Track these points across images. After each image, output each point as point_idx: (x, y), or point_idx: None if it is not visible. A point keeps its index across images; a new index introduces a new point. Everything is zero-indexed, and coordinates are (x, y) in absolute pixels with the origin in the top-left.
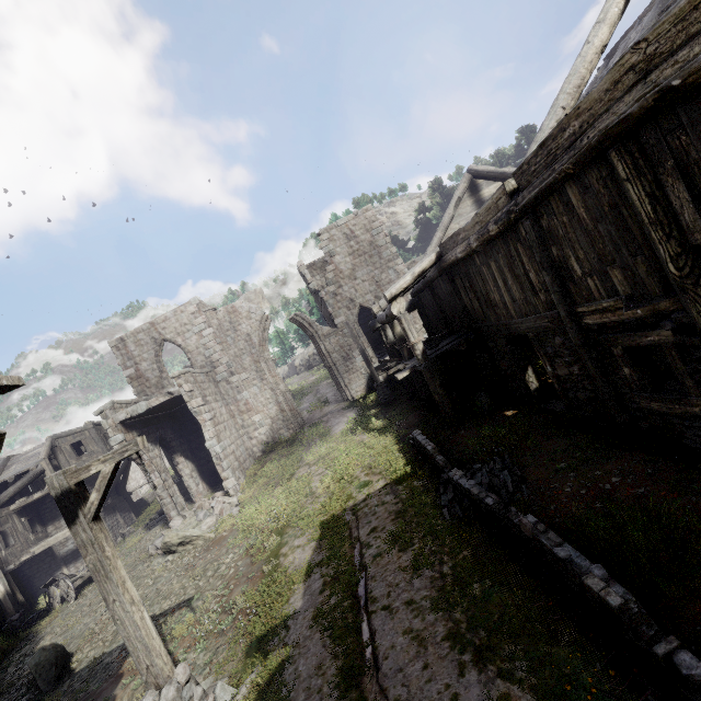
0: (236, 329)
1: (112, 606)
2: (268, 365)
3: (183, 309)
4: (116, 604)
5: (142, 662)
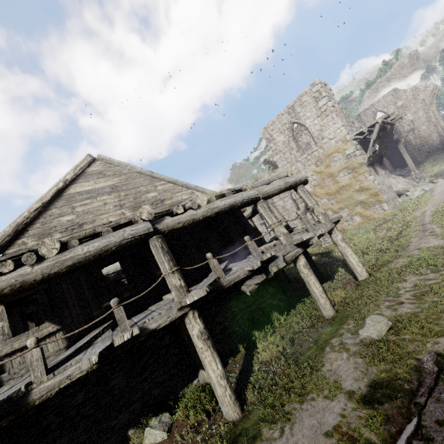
0: (415, 98)
1: (405, 158)
2: (434, 113)
3: (387, 95)
4: (406, 158)
5: (411, 168)
